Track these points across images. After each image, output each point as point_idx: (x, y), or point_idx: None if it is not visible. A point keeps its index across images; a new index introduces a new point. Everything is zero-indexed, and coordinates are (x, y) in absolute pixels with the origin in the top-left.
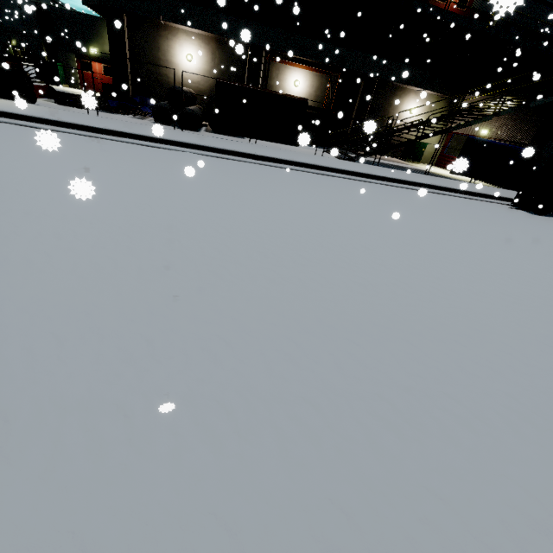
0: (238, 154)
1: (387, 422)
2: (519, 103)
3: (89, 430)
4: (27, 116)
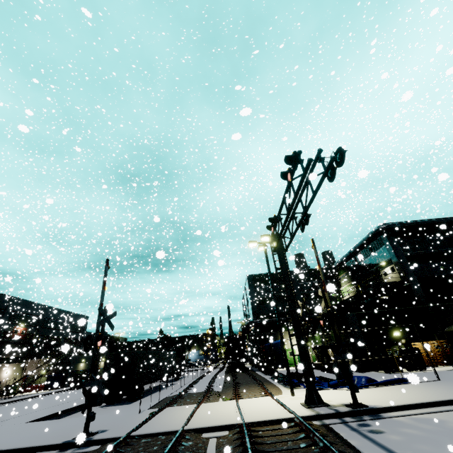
0: None
1: None
2: (57, 361)
3: None
4: None
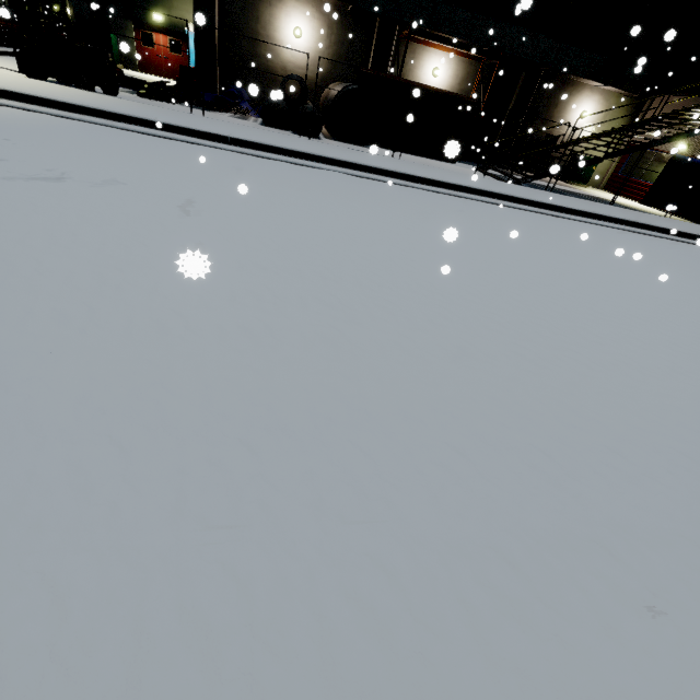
0: (394, 174)
1: None
2: None
3: (598, 576)
4: (134, 117)
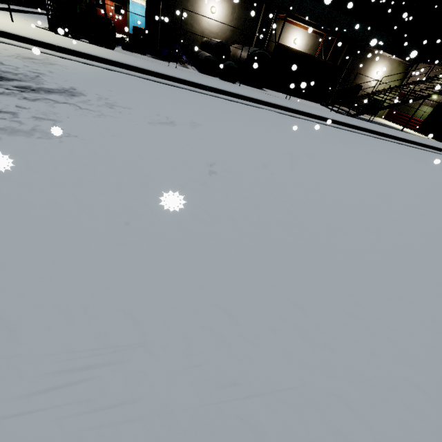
0: (300, 112)
1: None
2: None
3: None
4: (151, 71)
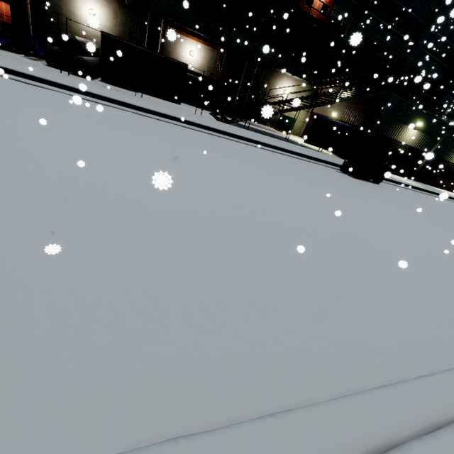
0: (114, 101)
1: (59, 312)
2: (355, 94)
3: None
4: None
